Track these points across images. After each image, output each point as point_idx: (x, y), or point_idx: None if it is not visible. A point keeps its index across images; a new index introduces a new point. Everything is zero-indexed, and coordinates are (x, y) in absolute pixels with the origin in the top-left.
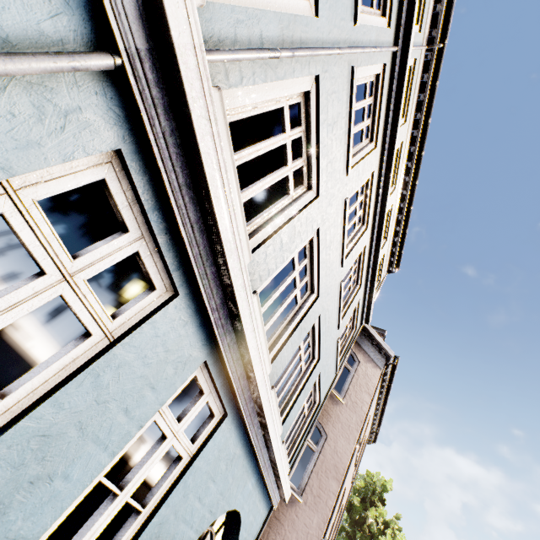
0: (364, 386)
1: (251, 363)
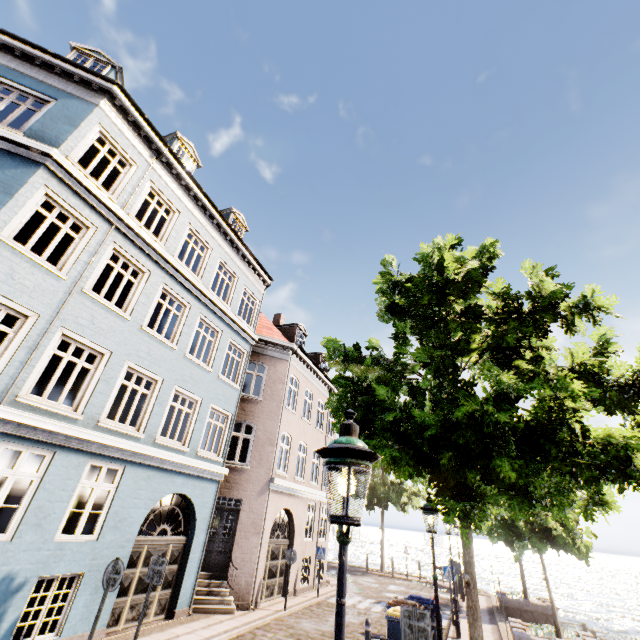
0: (276, 380)
1: (115, 446)
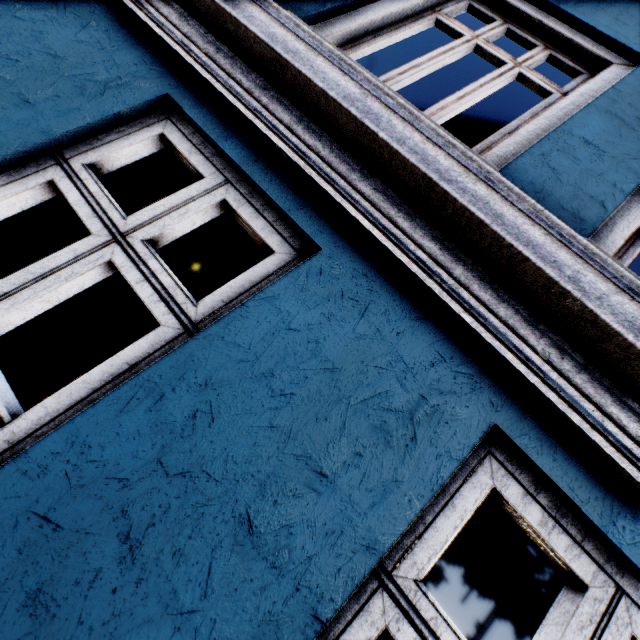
0: None
1: None
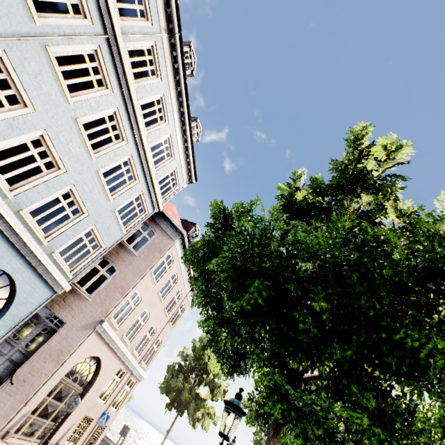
0: (157, 248)
1: None
